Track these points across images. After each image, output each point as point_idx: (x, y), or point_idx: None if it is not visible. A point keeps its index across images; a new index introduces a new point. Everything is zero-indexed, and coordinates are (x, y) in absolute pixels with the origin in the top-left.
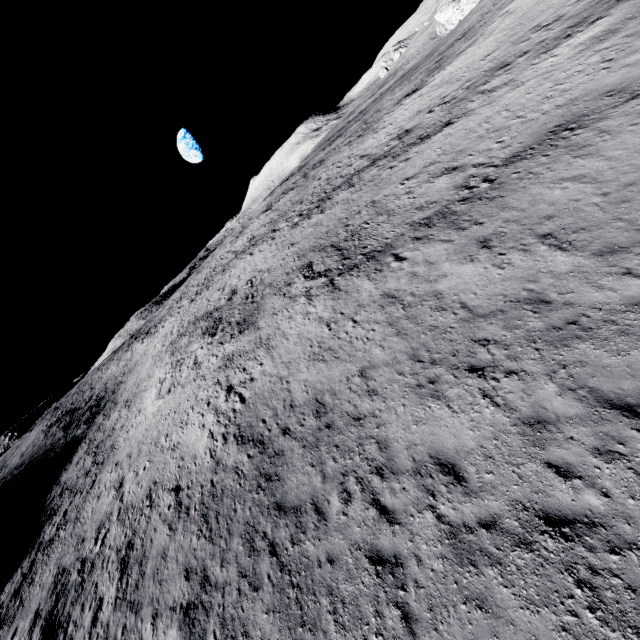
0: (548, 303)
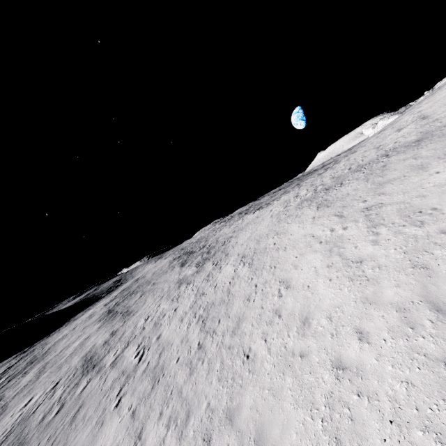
0: (51, 367)
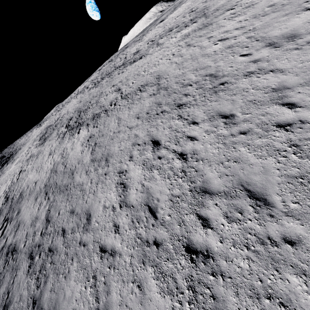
0: (72, 175)
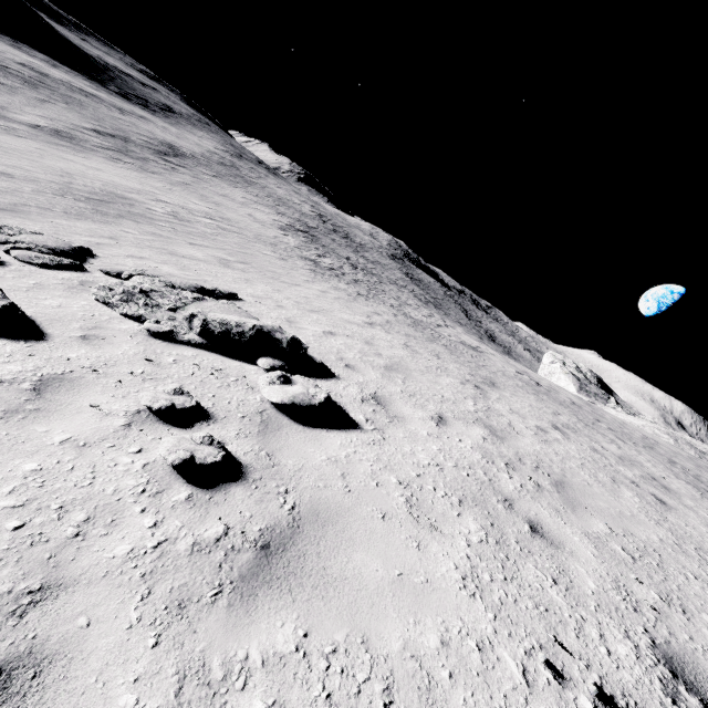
0: None
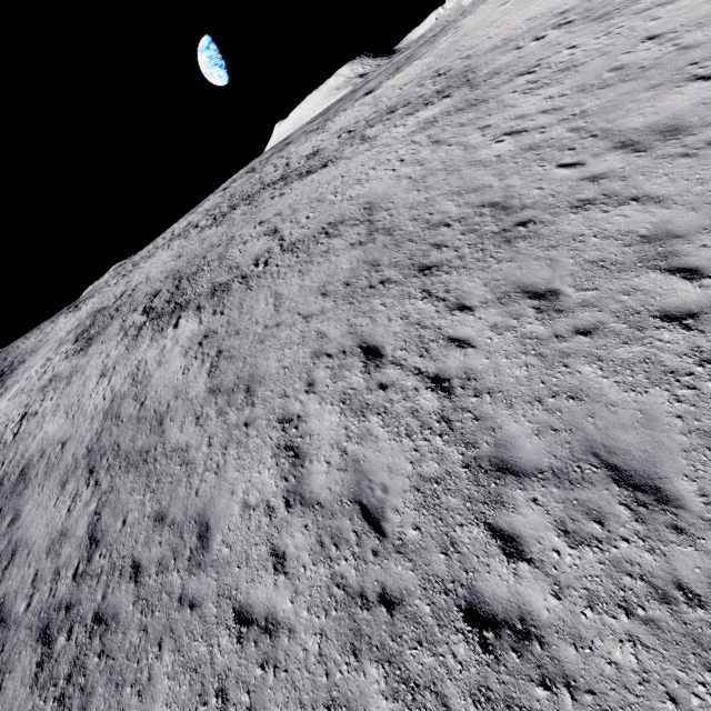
0: (160, 425)
